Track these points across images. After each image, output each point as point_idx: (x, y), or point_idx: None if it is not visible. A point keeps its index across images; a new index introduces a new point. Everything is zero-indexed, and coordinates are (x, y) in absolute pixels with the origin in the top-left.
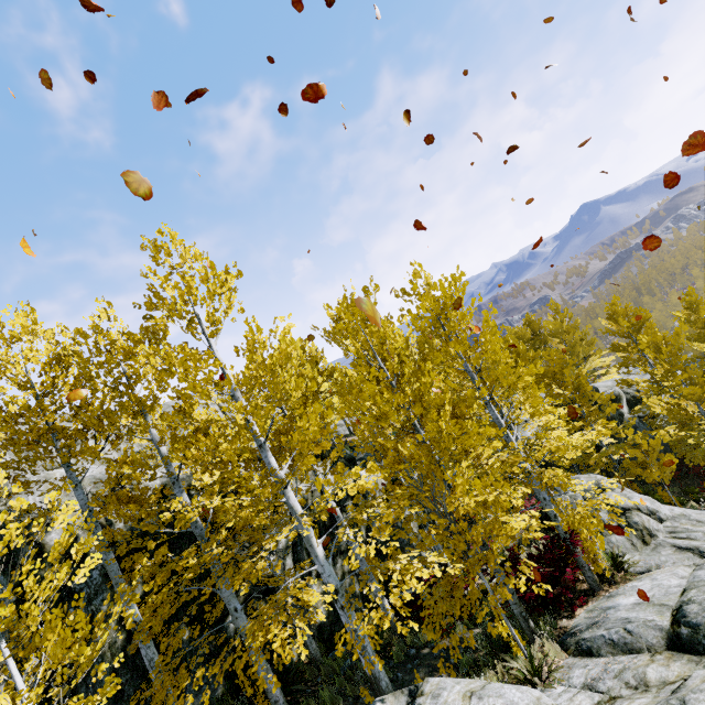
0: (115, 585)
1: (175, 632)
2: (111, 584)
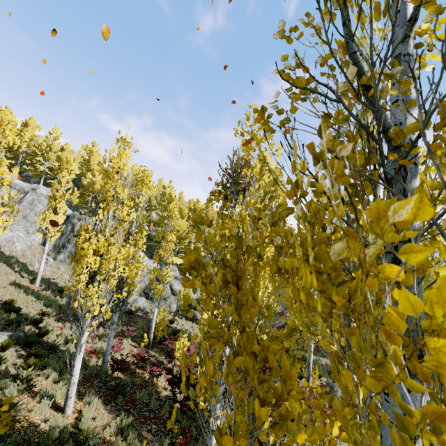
0: None
1: None
2: None
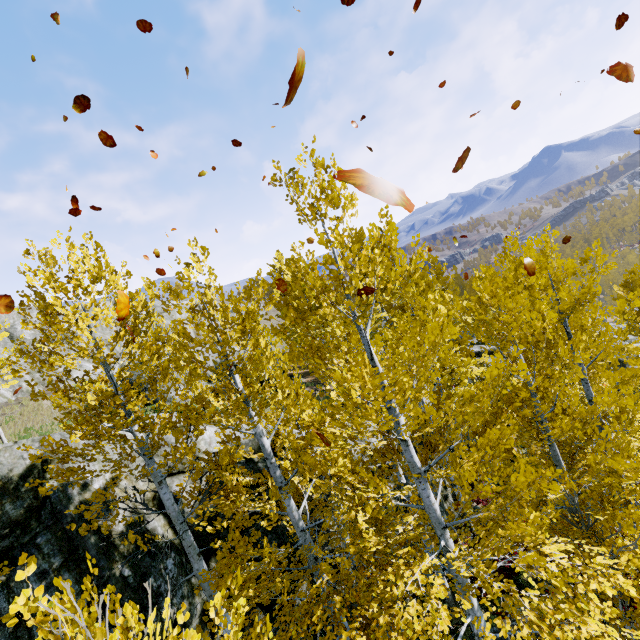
0: (208, 597)
1: (252, 620)
2: (187, 574)
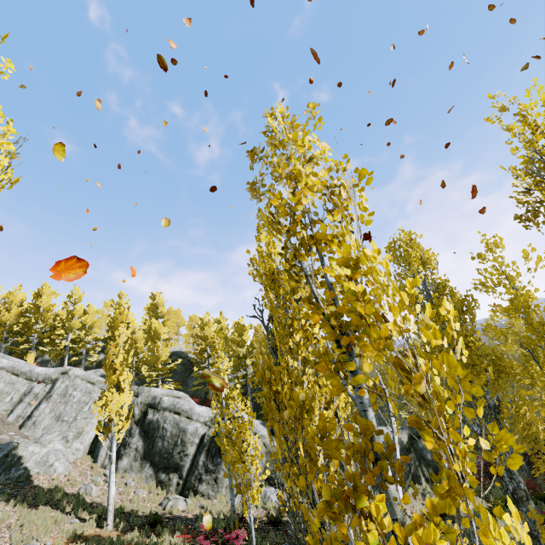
0: None
1: None
2: None
